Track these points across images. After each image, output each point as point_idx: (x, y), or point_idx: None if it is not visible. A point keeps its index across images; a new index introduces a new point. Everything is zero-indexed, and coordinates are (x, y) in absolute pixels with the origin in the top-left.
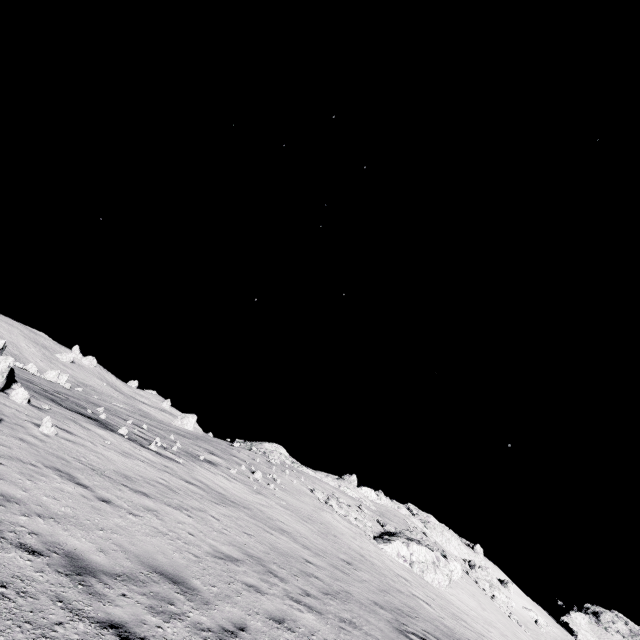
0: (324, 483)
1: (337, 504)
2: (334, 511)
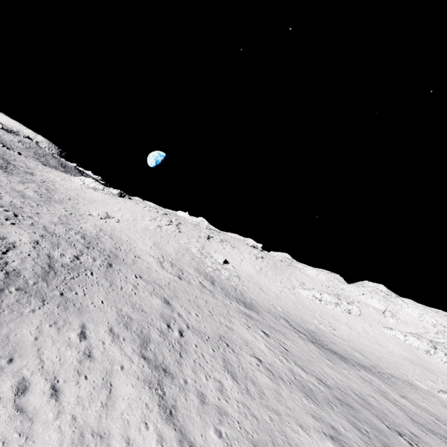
0: None
1: None
2: None
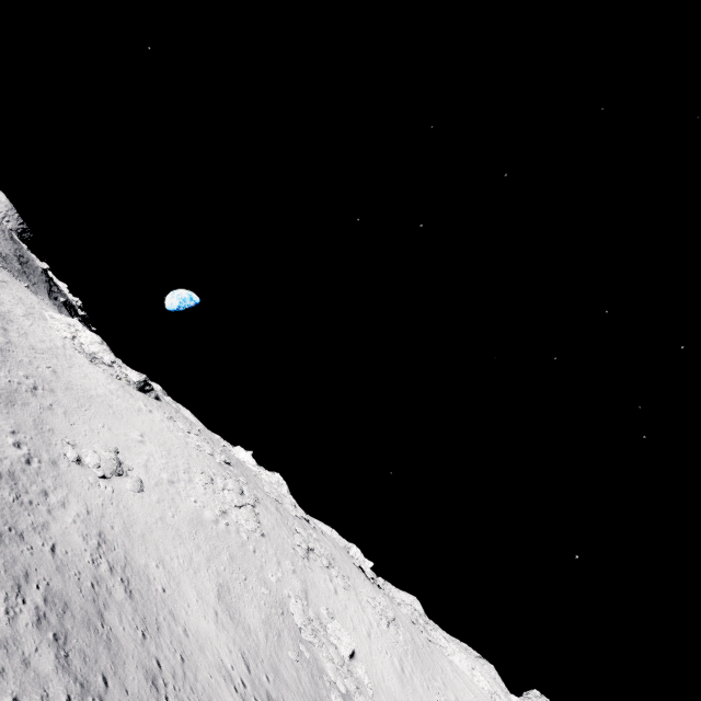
0: None
1: None
2: None
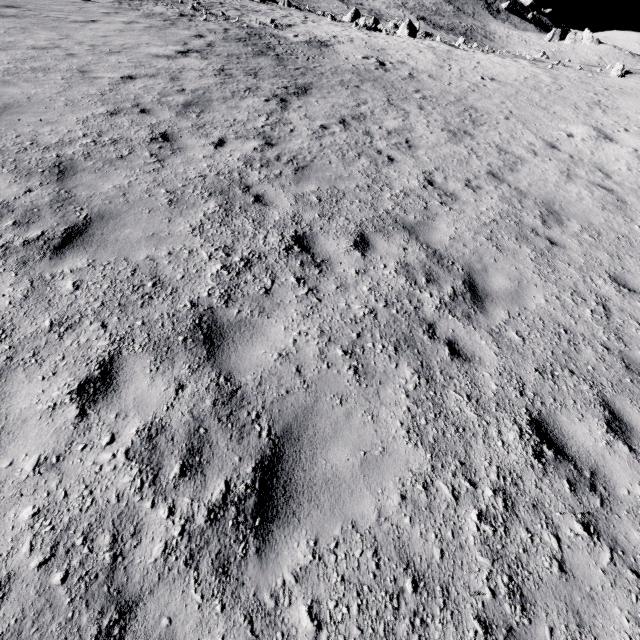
0: None
1: None
2: None
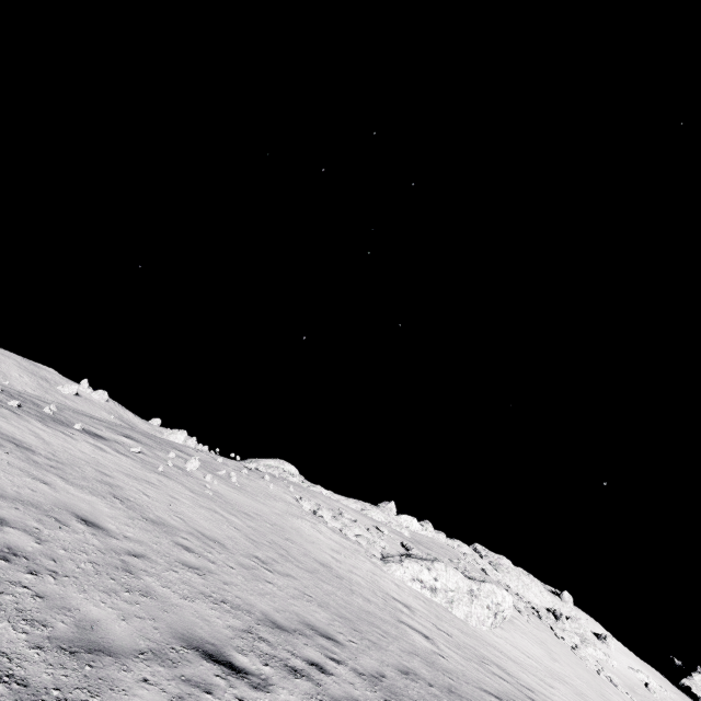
0: (335, 502)
1: (332, 516)
2: (323, 523)
